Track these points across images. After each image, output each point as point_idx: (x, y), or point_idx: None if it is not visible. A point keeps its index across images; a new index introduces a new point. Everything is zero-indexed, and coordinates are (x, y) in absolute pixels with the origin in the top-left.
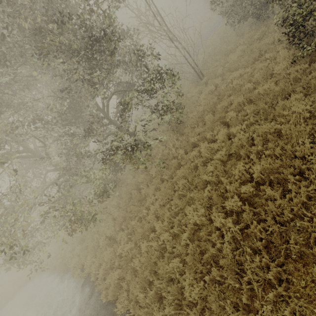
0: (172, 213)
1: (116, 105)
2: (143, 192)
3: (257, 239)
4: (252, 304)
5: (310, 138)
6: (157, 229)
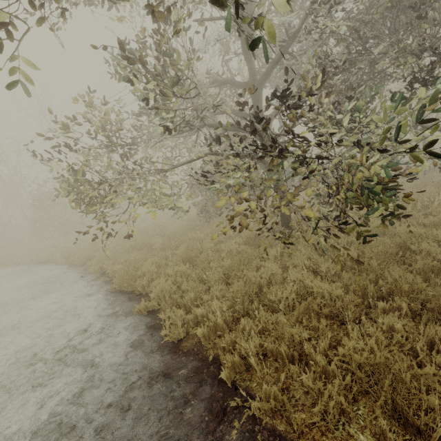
0: None
1: None
2: None
3: None
4: None
5: None
6: None
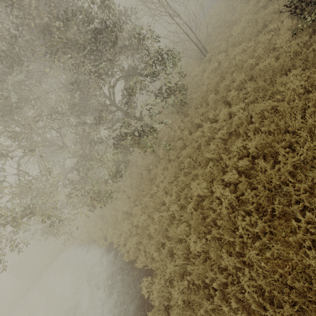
0: (179, 188)
1: (122, 92)
2: (153, 172)
3: (250, 204)
4: (243, 252)
5: (302, 113)
6: (166, 202)
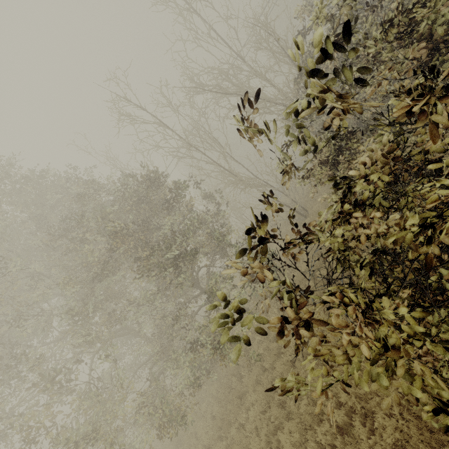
0: (271, 427)
1: (207, 272)
2: (244, 383)
3: None
4: None
5: None
6: None
